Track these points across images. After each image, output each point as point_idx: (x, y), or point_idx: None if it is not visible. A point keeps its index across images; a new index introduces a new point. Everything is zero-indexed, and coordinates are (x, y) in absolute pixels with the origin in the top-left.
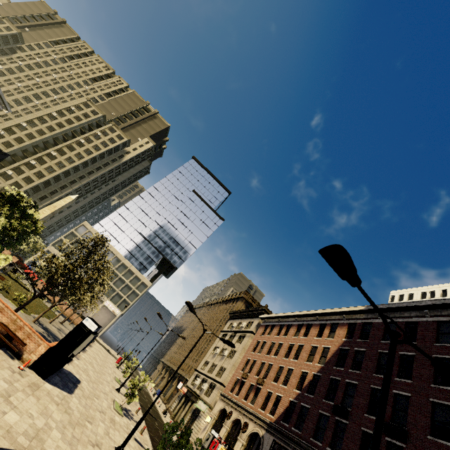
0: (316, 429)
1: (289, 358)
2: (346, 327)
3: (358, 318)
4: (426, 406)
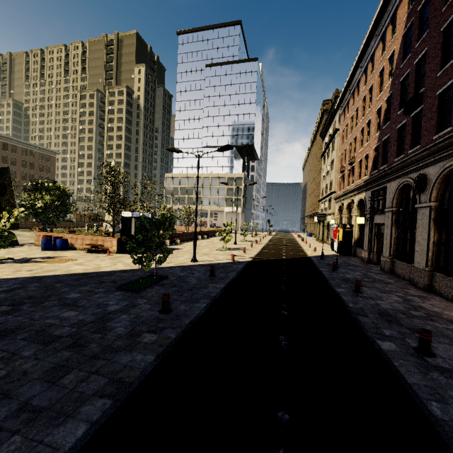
0: (398, 148)
1: (365, 114)
2: None
3: None
4: None
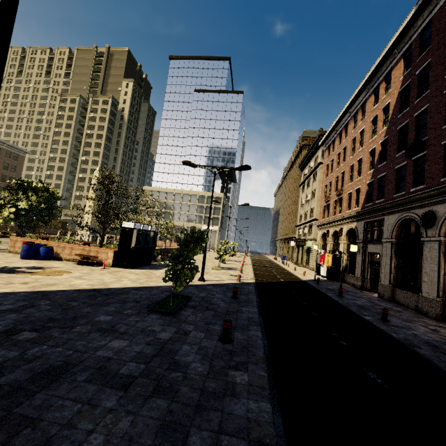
0: (397, 186)
1: (355, 152)
2: (401, 62)
3: (412, 35)
4: None
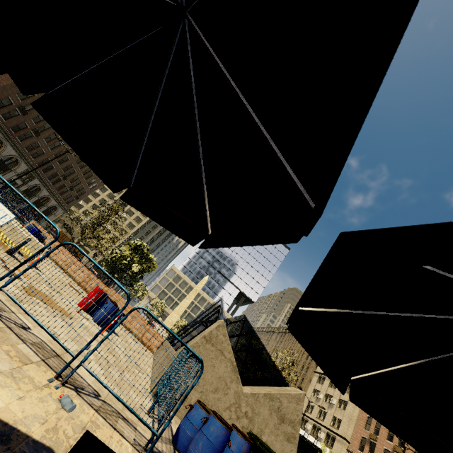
0: None
1: None
2: None
3: None
4: None
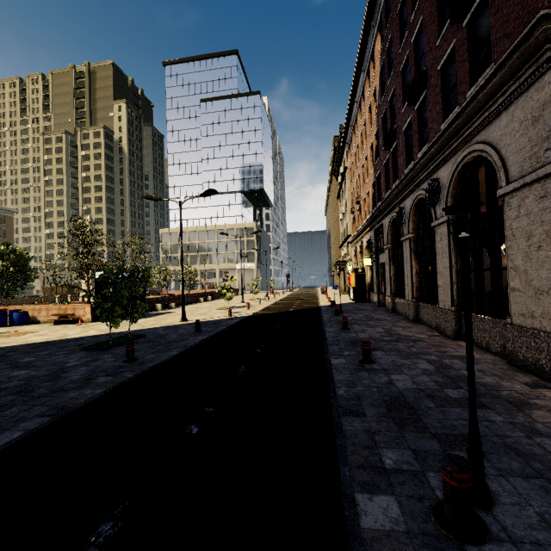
0: (387, 184)
1: (363, 150)
2: (378, 36)
3: (381, 3)
4: (433, 5)
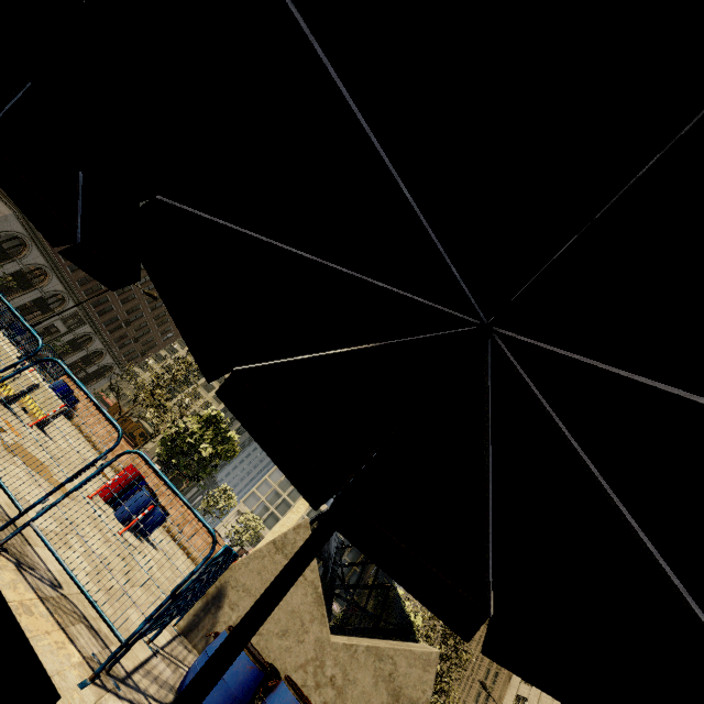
0: None
1: None
2: None
3: None
4: None
